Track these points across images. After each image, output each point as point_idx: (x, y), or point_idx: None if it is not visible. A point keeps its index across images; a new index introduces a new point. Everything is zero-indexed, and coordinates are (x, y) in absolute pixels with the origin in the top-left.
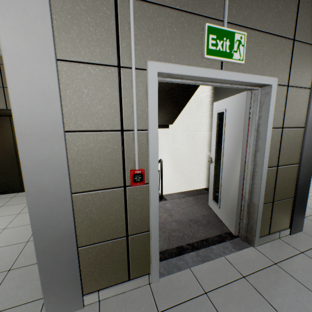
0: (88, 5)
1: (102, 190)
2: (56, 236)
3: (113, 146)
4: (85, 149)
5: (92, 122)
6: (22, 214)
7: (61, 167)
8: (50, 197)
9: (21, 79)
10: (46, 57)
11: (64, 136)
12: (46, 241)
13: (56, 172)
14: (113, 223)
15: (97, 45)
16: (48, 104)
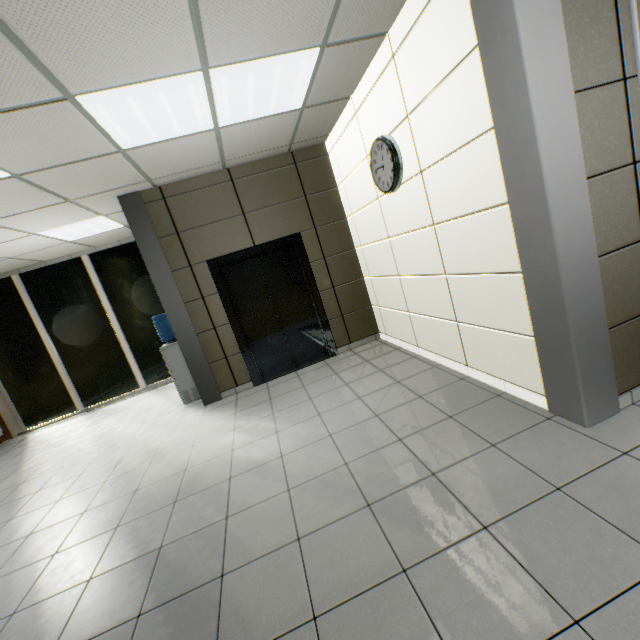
0: (590, 15)
1: (620, 250)
2: (588, 315)
3: (626, 186)
4: (600, 198)
5: (604, 160)
6: (352, 383)
7: (586, 225)
8: (580, 265)
9: (548, 128)
10: (565, 94)
11: (586, 185)
12: (580, 322)
13: (582, 233)
14: (635, 294)
15: (602, 60)
16: (571, 150)
